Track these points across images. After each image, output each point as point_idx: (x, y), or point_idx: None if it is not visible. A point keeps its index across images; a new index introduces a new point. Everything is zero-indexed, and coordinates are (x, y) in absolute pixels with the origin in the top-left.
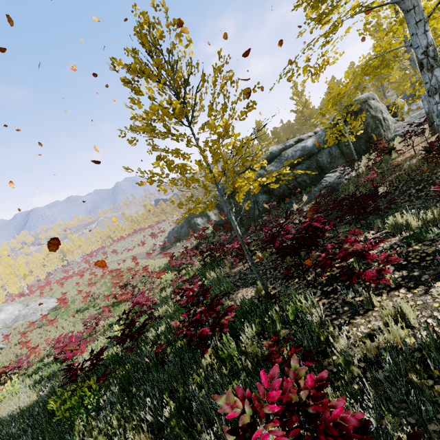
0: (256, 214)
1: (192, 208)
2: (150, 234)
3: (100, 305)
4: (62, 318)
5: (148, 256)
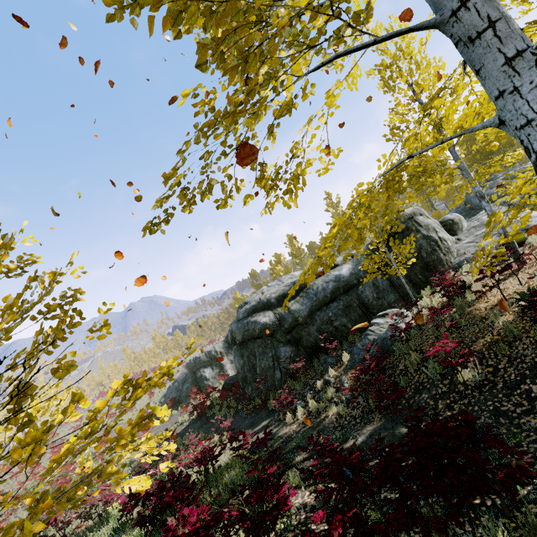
0: (276, 377)
1: None
2: None
3: None
4: None
5: None
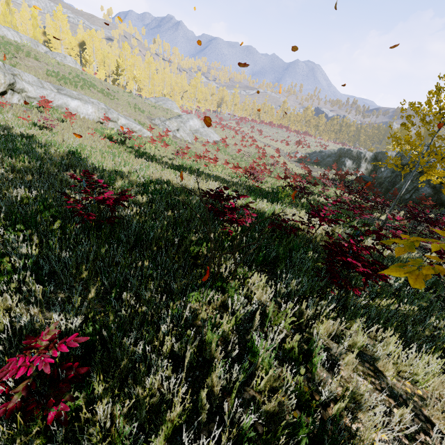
0: (405, 196)
1: (391, 164)
2: (298, 141)
3: (245, 163)
4: (220, 152)
5: (289, 157)
